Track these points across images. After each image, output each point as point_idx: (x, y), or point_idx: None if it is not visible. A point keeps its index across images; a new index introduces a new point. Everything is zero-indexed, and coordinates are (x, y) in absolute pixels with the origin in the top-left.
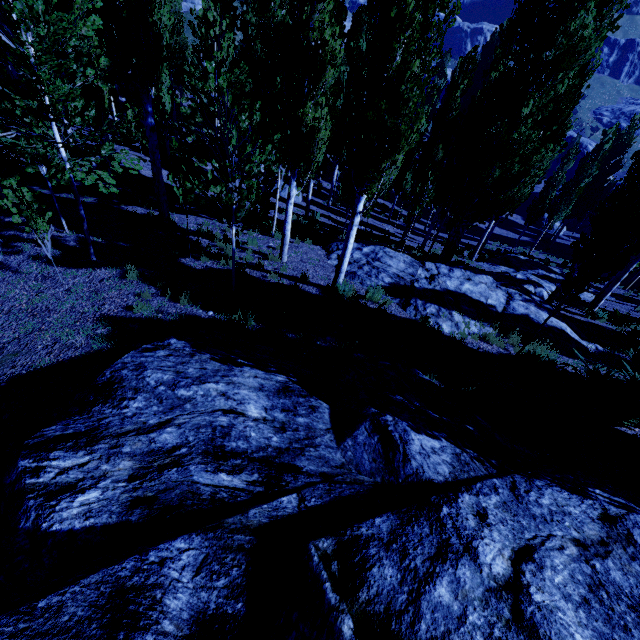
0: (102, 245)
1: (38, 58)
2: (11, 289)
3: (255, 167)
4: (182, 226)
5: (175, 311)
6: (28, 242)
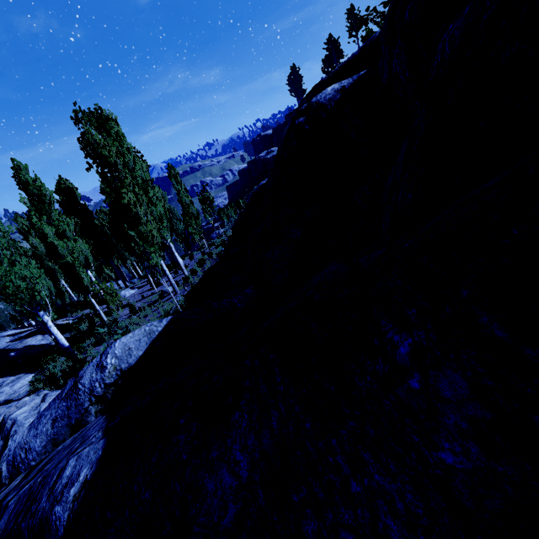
0: None
1: None
2: None
3: None
4: None
5: None
6: None
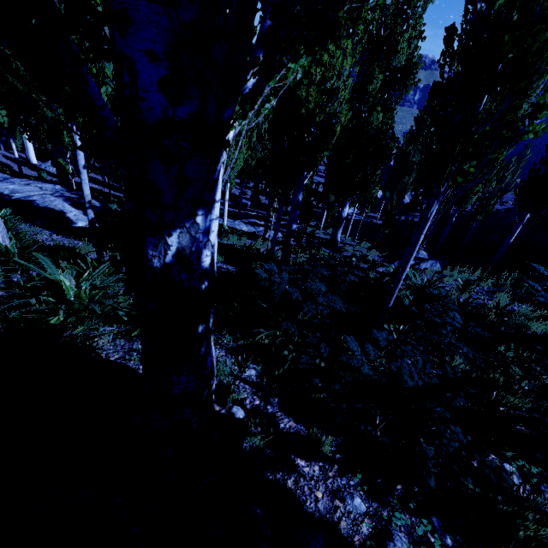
0: None
1: None
2: None
3: None
4: None
5: None
6: None
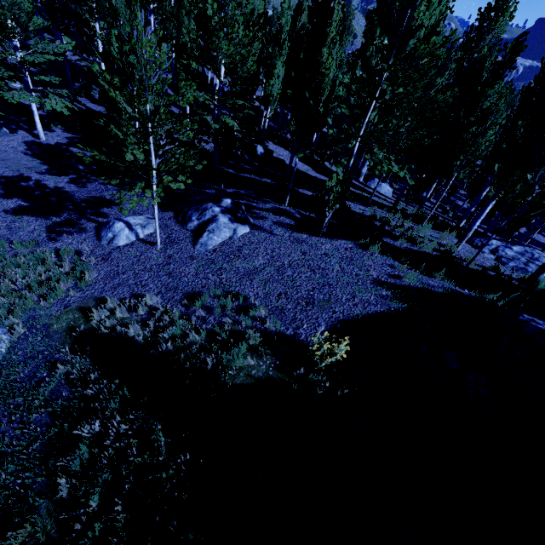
0: (317, 219)
1: (392, 80)
2: (277, 247)
3: (528, 175)
4: (353, 210)
5: (437, 285)
6: (263, 210)
